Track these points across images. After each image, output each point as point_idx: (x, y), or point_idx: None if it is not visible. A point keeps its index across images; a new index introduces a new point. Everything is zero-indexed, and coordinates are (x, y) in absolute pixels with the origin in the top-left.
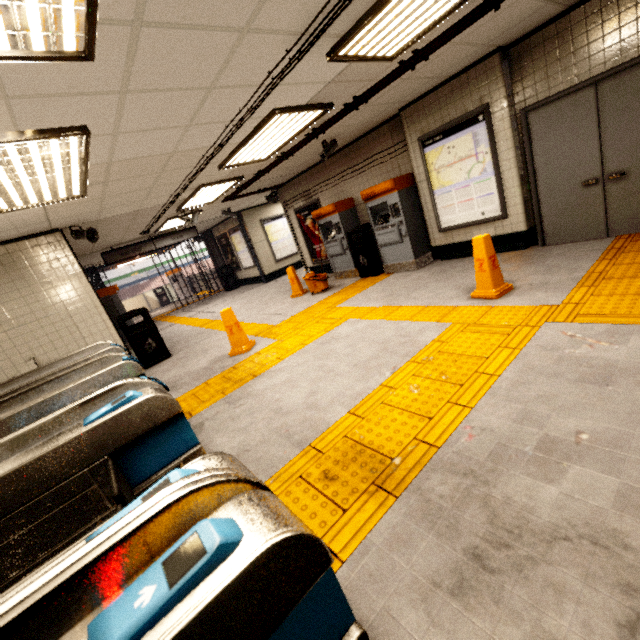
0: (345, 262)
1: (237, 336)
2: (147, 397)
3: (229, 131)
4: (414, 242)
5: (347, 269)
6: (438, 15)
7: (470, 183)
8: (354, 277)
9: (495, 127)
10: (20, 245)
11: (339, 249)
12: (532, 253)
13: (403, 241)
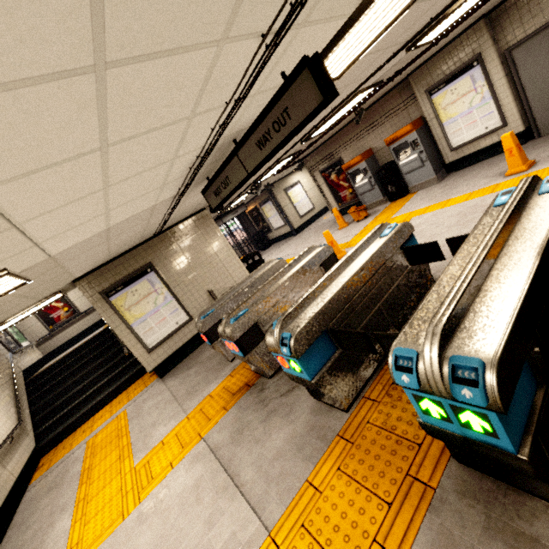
0: (374, 195)
1: (336, 247)
2: (403, 223)
3: (330, 112)
4: (432, 164)
5: (376, 200)
6: (467, 10)
7: (472, 110)
8: (383, 204)
9: (487, 67)
10: (189, 221)
11: (368, 187)
12: (533, 144)
13: (424, 165)
